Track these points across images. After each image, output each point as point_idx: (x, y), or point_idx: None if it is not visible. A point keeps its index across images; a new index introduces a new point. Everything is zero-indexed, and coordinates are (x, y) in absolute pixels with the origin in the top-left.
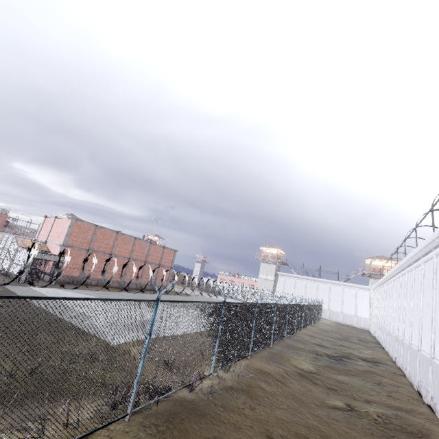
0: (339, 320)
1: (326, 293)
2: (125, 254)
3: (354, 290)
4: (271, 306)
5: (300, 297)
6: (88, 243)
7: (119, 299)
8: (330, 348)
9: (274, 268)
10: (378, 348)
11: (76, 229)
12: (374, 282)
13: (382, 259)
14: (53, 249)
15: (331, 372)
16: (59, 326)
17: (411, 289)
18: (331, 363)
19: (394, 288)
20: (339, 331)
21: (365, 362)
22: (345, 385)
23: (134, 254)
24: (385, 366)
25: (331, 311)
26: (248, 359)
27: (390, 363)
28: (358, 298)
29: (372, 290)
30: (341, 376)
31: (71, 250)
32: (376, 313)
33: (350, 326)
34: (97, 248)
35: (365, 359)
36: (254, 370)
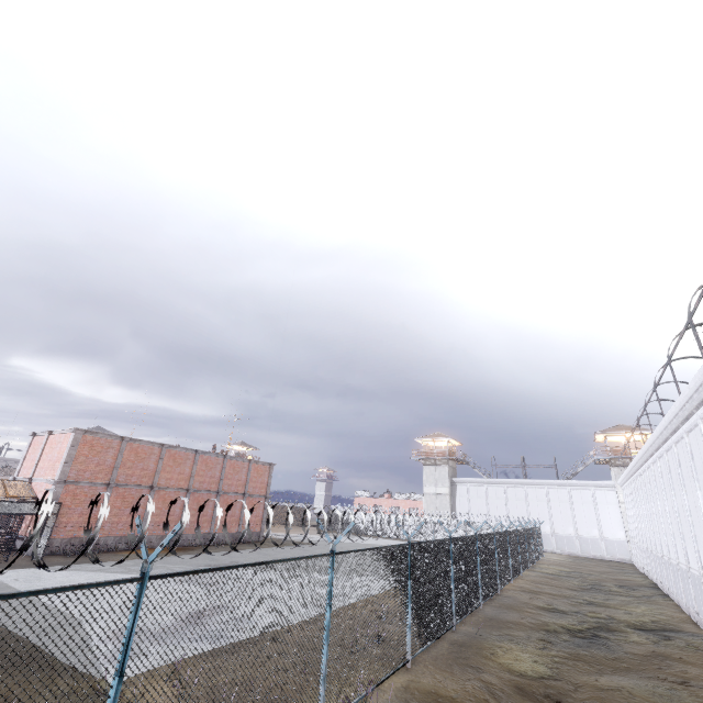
0: (576, 551)
1: (543, 503)
2: (178, 482)
3: (588, 492)
4: (441, 544)
5: (499, 518)
6: (109, 471)
7: (5, 595)
8: (571, 612)
9: (447, 472)
10: (658, 596)
11: (84, 449)
12: (620, 473)
13: (622, 431)
14: (42, 491)
15: (583, 669)
16: (2, 656)
17: (690, 474)
18: (579, 647)
19: (657, 477)
20: (579, 573)
21: (644, 633)
22: (617, 701)
23: (195, 480)
24: (684, 636)
25: (558, 536)
26: (408, 671)
27: (690, 627)
28: (599, 506)
29: (620, 487)
30: (604, 676)
31: (76, 489)
32: (636, 529)
33: (598, 560)
34: (126, 479)
35: (641, 627)
36: (421, 698)
